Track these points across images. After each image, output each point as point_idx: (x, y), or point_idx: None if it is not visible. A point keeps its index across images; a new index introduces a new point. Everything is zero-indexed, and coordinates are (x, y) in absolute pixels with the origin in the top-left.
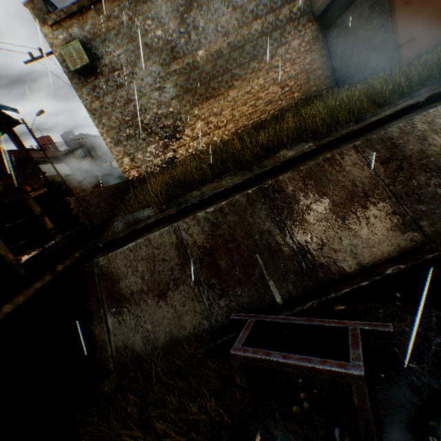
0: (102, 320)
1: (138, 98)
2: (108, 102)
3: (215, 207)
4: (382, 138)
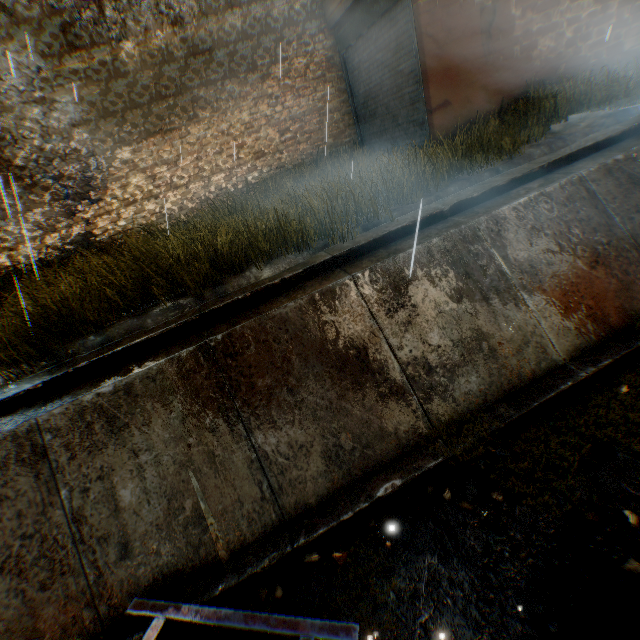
0: None
1: None
2: None
3: (117, 384)
4: (391, 270)
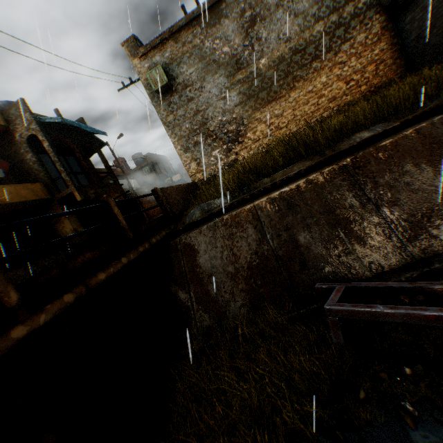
0: (185, 289)
1: (205, 108)
2: (180, 114)
3: (290, 187)
4: None
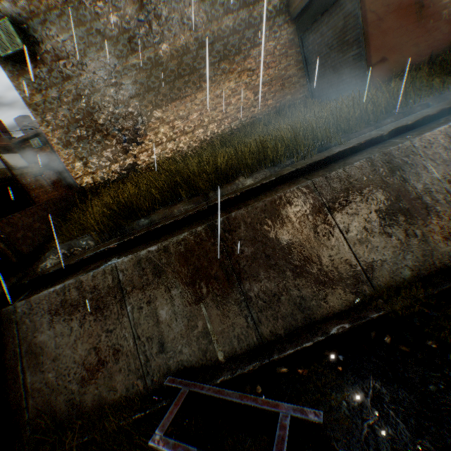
0: (20, 378)
1: (90, 94)
2: (53, 96)
3: (159, 246)
4: (341, 176)
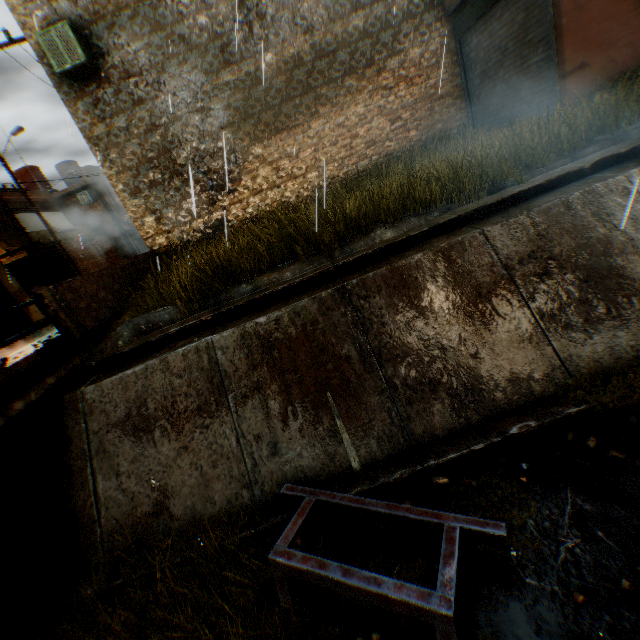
0: (89, 484)
1: (167, 123)
2: (119, 127)
3: (270, 316)
4: (523, 224)
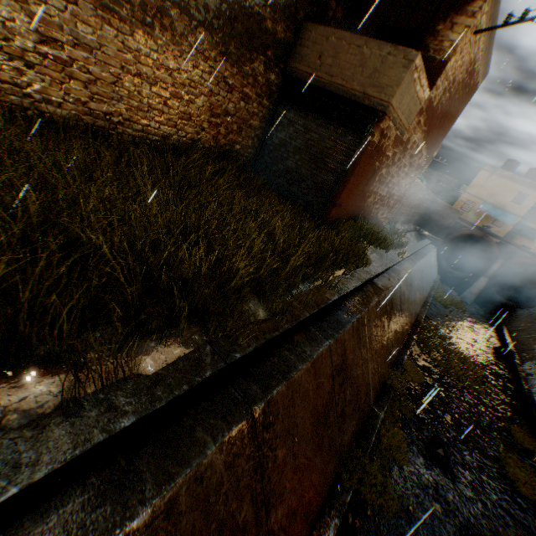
0: None
1: None
2: None
3: (156, 504)
4: (342, 340)
